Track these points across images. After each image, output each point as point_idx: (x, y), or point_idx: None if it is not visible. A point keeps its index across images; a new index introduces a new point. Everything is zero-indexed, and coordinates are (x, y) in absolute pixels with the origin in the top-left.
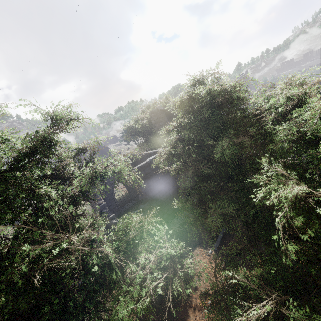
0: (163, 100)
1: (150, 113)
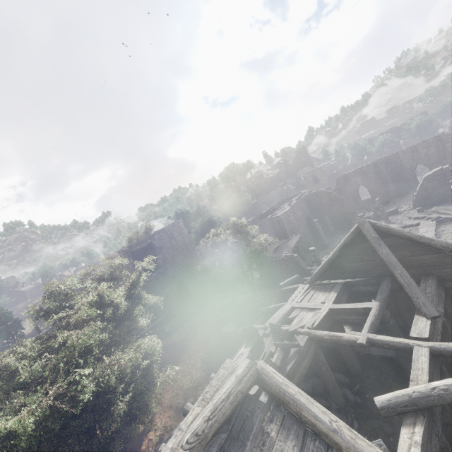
0: (138, 233)
1: (118, 252)
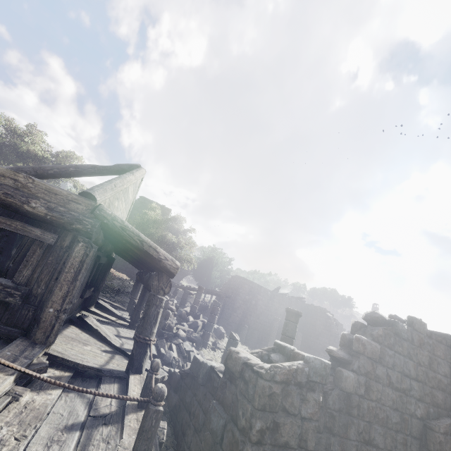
0: None
1: None
